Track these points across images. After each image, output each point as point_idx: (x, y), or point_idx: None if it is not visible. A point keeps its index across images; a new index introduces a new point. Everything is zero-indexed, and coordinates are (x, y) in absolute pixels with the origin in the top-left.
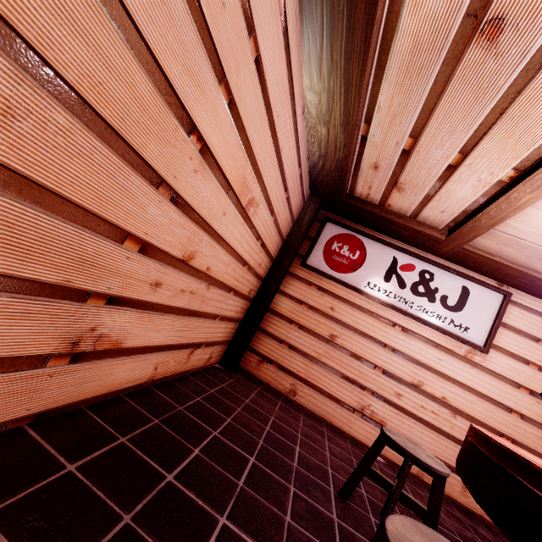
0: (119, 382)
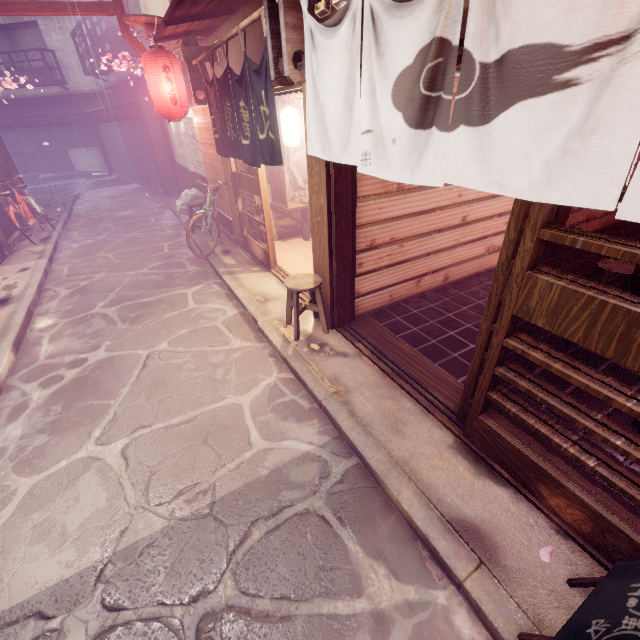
0: (591, 229)
